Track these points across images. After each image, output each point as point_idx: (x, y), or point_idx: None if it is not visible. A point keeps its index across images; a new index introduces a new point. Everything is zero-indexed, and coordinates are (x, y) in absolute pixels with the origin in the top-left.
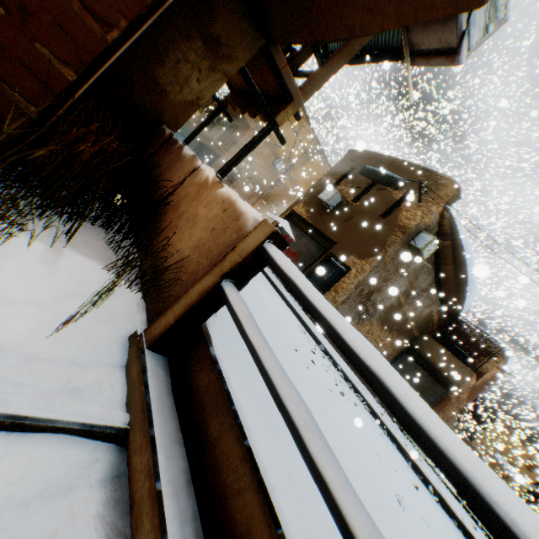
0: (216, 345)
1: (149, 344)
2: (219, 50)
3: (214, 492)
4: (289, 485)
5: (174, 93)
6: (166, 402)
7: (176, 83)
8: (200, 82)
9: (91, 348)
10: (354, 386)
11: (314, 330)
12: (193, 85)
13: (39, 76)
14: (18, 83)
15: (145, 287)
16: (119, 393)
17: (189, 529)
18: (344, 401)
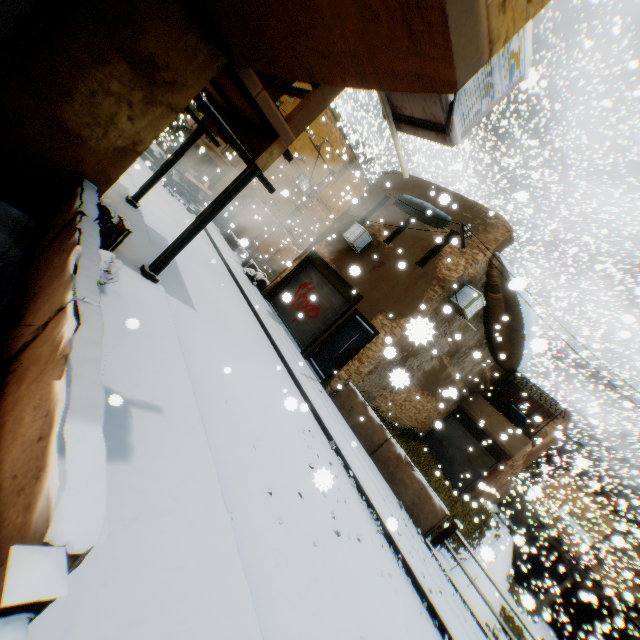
0: None
1: None
2: (156, 75)
3: None
4: None
5: (96, 137)
6: None
7: (96, 124)
8: (133, 121)
9: None
10: (367, 498)
11: (327, 419)
12: (123, 125)
13: None
14: None
15: None
16: None
17: None
18: (339, 545)
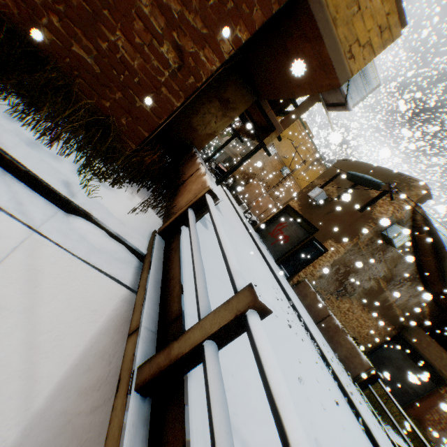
0: (183, 234)
1: (159, 232)
2: (228, 105)
3: (168, 270)
4: (192, 271)
5: (201, 129)
6: (160, 250)
7: (203, 124)
8: (216, 123)
9: (138, 229)
10: (311, 334)
11: (288, 291)
12: (212, 125)
13: (137, 135)
14: (131, 138)
15: (162, 215)
16: (145, 245)
17: (157, 277)
18: (290, 330)
